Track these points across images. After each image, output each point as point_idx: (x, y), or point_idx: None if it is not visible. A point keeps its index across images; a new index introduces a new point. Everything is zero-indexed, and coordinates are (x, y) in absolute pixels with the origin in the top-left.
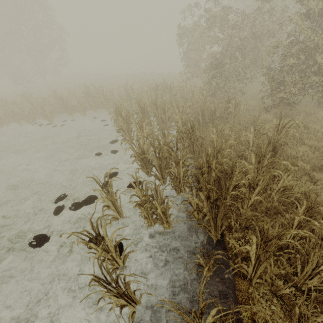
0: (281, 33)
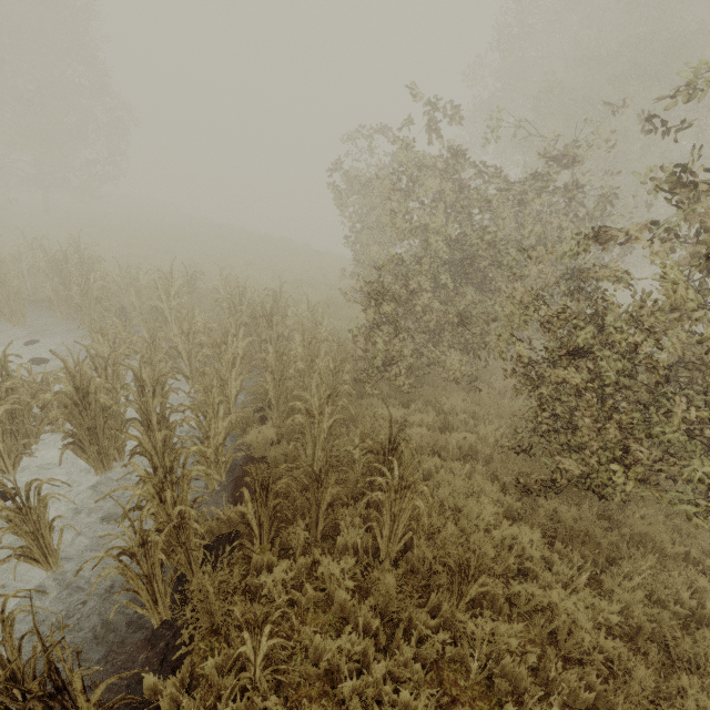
0: (598, 249)
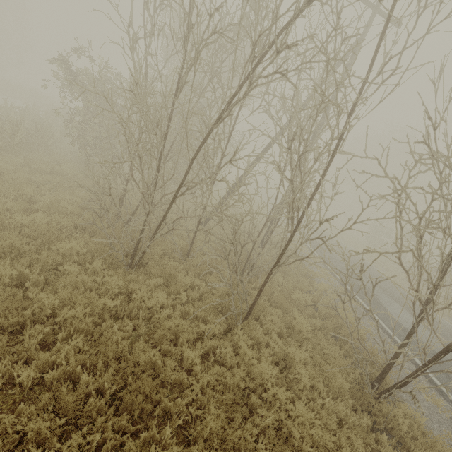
0: None
